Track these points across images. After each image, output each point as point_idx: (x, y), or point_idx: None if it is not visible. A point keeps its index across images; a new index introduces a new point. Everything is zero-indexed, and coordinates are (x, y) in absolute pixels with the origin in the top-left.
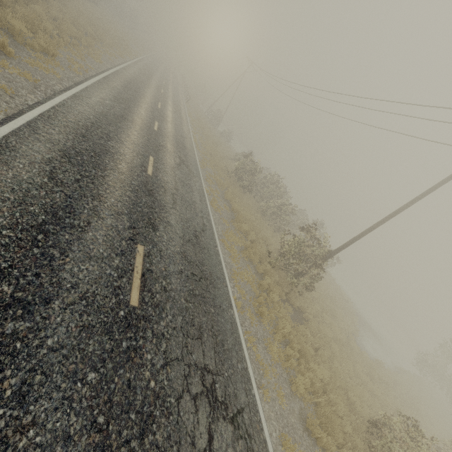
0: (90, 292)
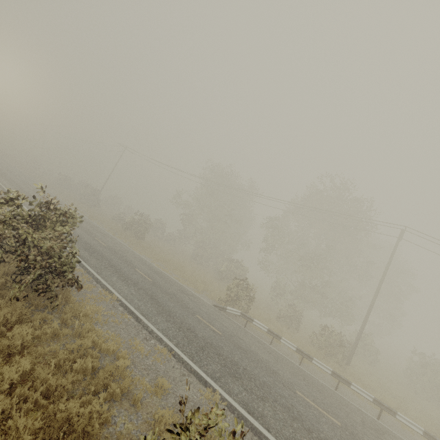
0: (25, 186)
